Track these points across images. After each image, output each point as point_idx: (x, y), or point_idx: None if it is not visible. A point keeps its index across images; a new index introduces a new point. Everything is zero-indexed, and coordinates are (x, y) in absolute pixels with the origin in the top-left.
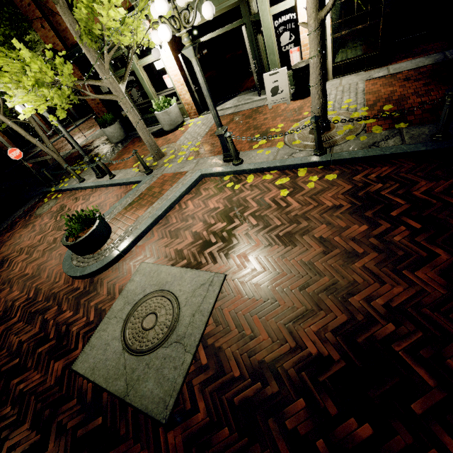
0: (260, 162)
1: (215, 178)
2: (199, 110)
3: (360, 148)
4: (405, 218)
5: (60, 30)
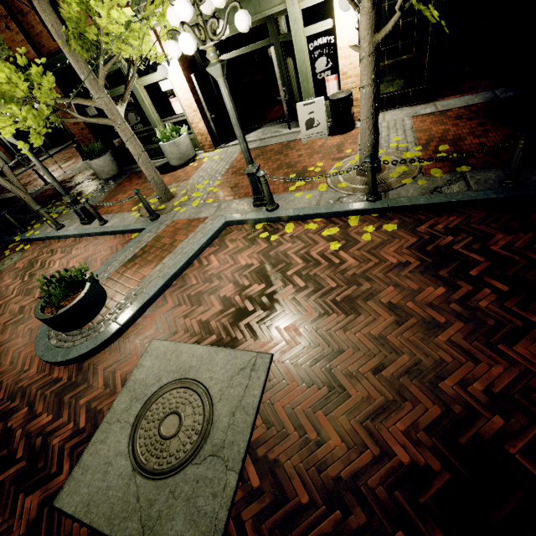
0: (301, 208)
1: (244, 227)
2: (216, 143)
3: (421, 193)
4: (487, 278)
5: (32, 34)
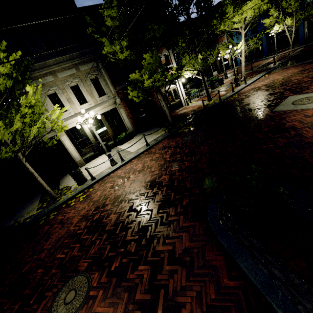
0: None
1: None
2: None
3: None
4: None
5: None
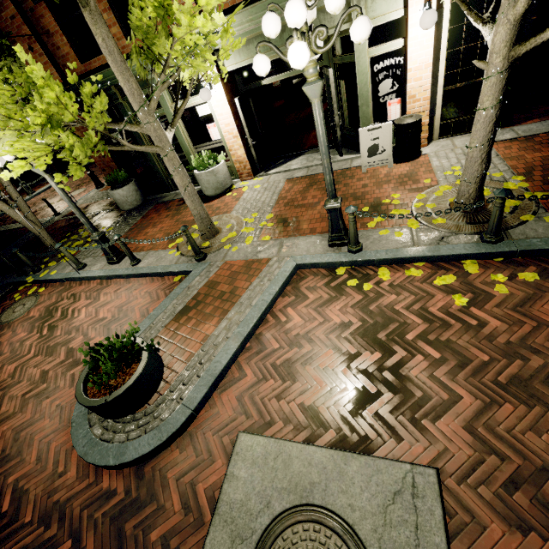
0: (395, 249)
1: (320, 271)
2: (254, 170)
3: None
4: None
5: (57, 56)
